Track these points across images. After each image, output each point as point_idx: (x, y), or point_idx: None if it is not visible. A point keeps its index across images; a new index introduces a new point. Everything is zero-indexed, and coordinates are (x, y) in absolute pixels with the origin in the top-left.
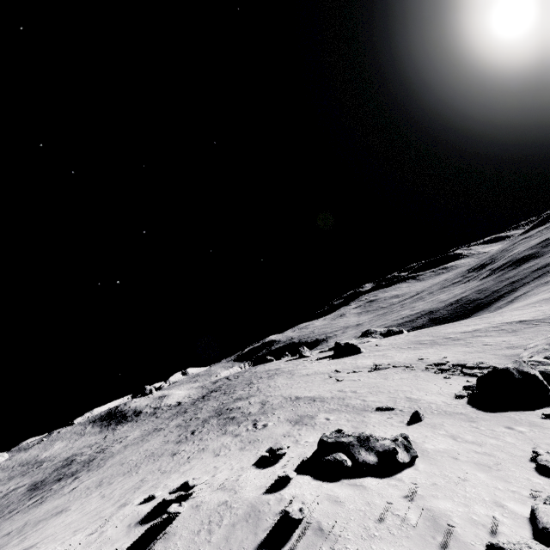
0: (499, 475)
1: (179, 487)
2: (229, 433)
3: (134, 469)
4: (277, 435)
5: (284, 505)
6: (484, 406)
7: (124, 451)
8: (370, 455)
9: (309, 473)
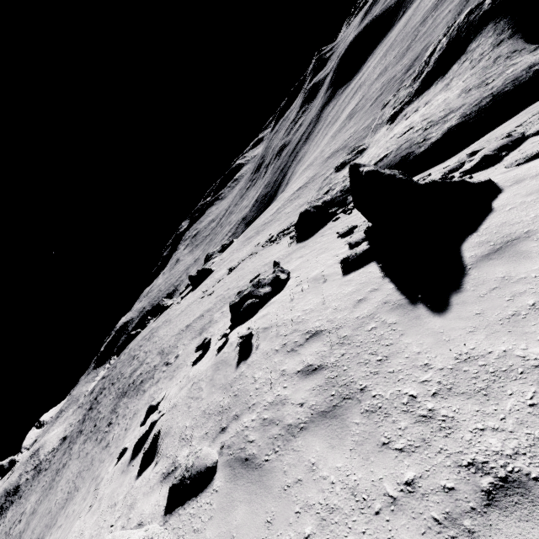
0: (330, 250)
1: (146, 416)
2: (148, 388)
3: (71, 494)
4: (193, 349)
5: (235, 343)
6: (306, 239)
7: (36, 514)
8: (266, 288)
9: (237, 326)
